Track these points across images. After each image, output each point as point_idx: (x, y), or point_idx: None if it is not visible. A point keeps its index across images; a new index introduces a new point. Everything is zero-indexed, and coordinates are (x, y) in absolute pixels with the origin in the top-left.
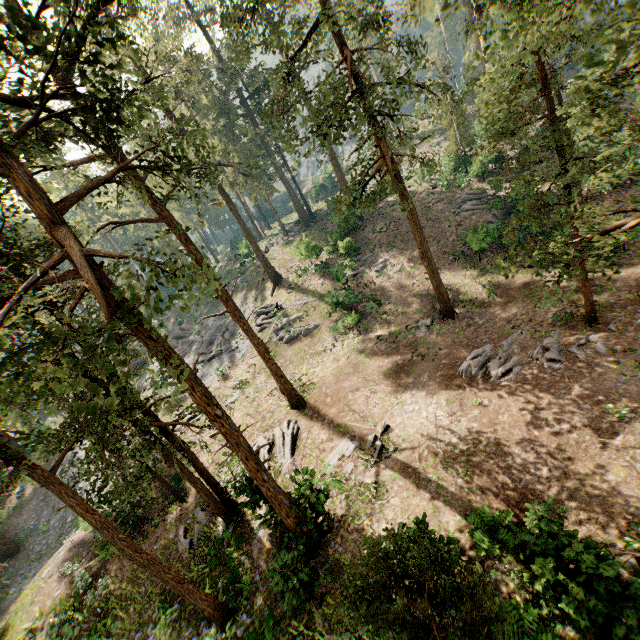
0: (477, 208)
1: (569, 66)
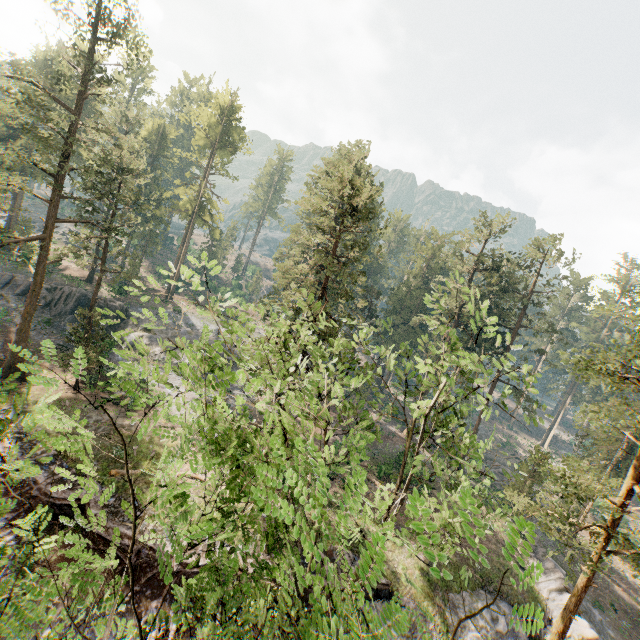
0: None
1: None
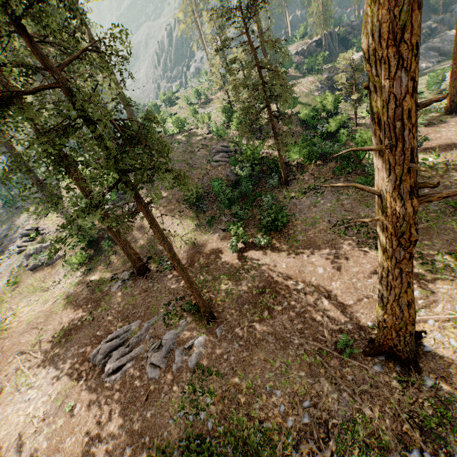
0: (224, 160)
1: (345, 46)
